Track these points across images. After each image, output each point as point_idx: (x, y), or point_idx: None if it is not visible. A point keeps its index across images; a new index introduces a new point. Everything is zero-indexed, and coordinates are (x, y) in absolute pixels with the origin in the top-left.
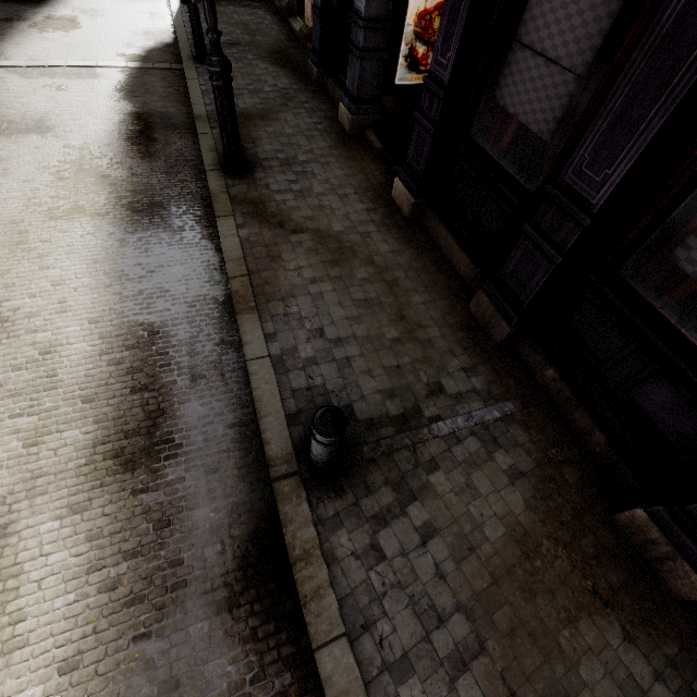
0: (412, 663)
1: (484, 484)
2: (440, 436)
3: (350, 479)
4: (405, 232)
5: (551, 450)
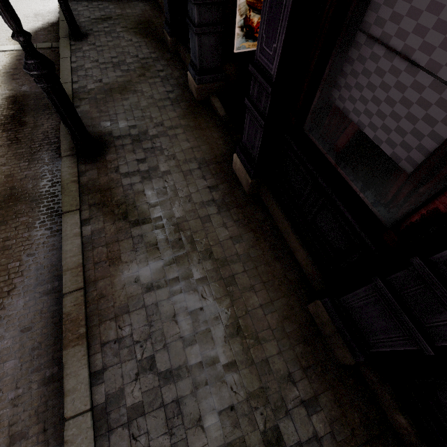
0: None
1: None
2: None
3: None
4: (244, 211)
5: None
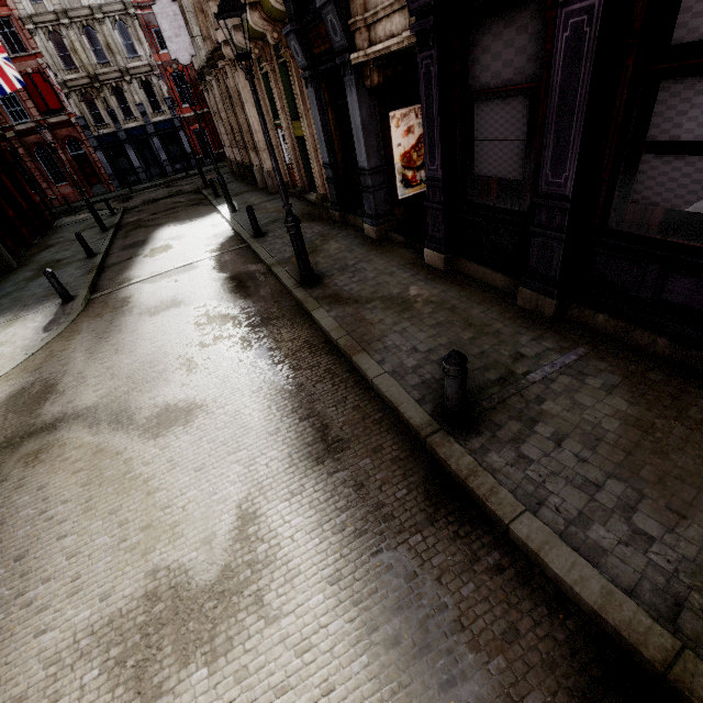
0: (589, 516)
1: (586, 400)
2: (536, 381)
3: (481, 423)
4: (446, 278)
5: (630, 366)
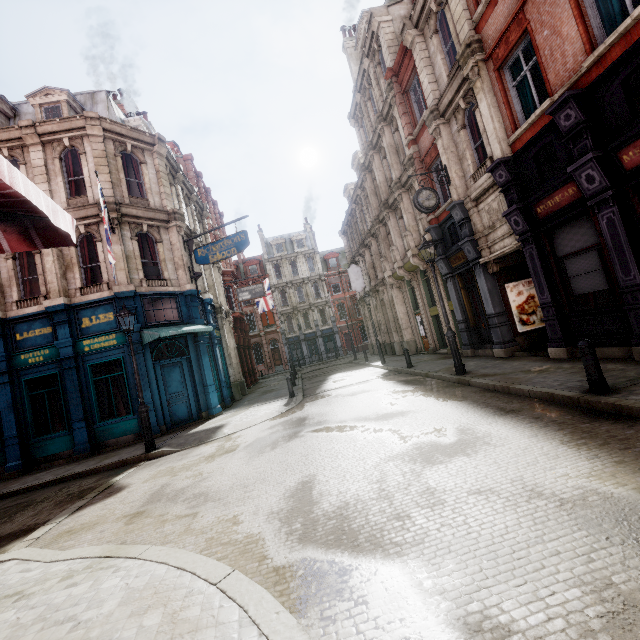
0: None
1: None
2: None
3: (619, 391)
4: (571, 360)
5: None
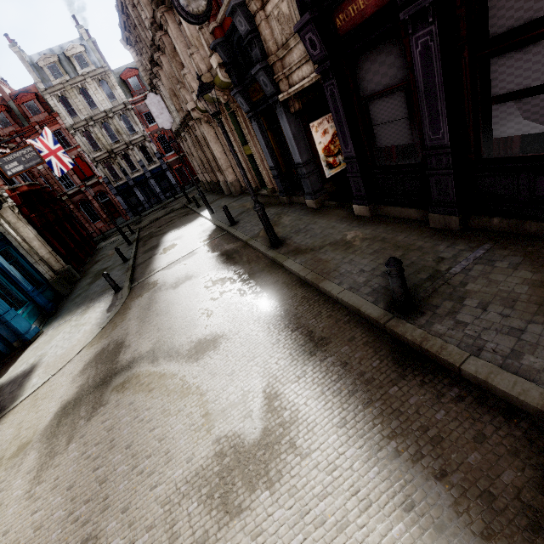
0: (519, 351)
1: (499, 277)
2: (457, 273)
3: (423, 307)
4: (373, 221)
5: (527, 248)
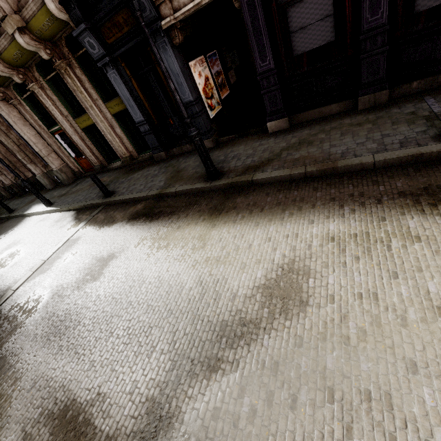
0: None
1: None
2: None
3: None
4: (298, 128)
5: None
